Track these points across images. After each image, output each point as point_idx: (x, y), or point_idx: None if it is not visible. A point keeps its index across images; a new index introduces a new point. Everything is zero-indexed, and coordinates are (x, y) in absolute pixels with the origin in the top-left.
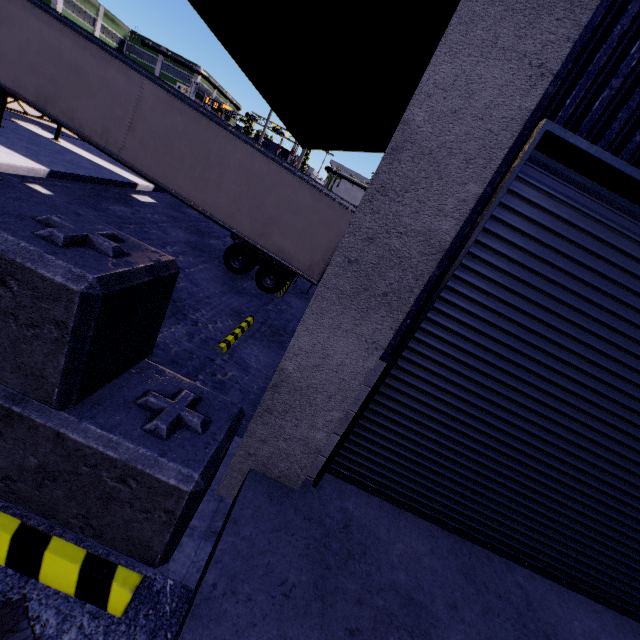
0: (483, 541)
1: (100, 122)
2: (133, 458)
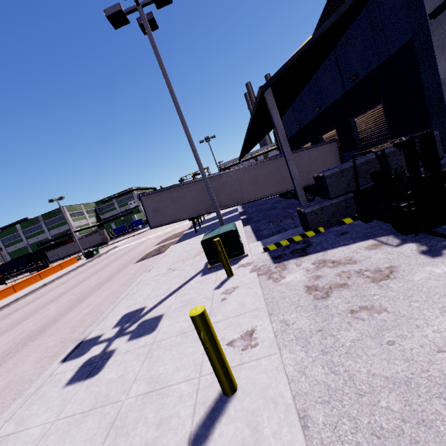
0: None
1: (230, 197)
2: None
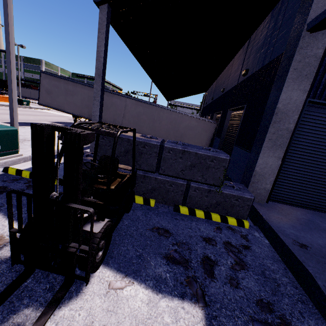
0: (321, 210)
1: (112, 117)
2: (238, 194)
